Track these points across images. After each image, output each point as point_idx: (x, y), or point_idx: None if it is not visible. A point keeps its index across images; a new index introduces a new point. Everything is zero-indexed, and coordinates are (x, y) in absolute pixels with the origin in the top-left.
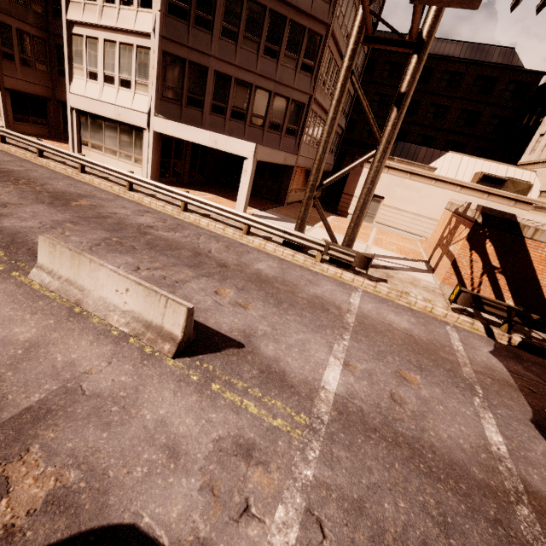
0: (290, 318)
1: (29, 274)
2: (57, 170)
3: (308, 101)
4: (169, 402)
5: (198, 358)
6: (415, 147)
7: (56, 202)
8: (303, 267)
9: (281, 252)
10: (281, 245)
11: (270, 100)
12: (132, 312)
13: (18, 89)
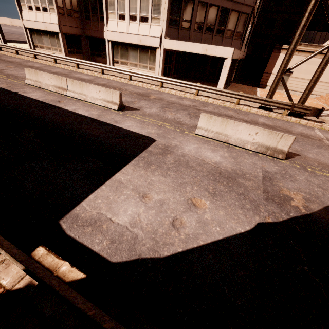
0: (302, 143)
1: (195, 132)
2: (115, 80)
3: (251, 11)
4: (301, 174)
5: (290, 160)
6: (313, 32)
7: (145, 98)
8: (278, 119)
9: (260, 112)
10: (258, 108)
11: (228, 15)
12: (257, 143)
13: (68, 32)
